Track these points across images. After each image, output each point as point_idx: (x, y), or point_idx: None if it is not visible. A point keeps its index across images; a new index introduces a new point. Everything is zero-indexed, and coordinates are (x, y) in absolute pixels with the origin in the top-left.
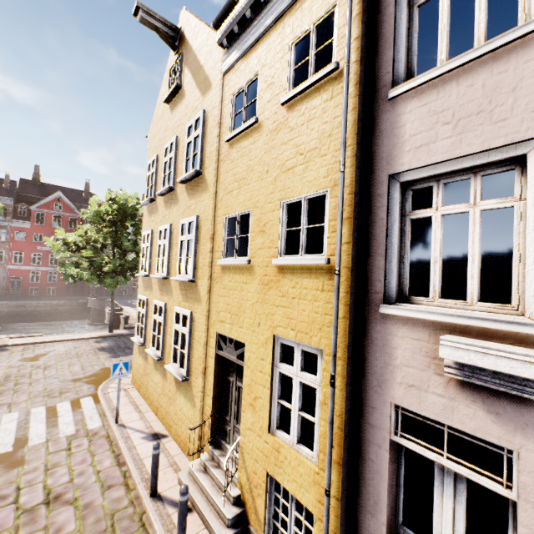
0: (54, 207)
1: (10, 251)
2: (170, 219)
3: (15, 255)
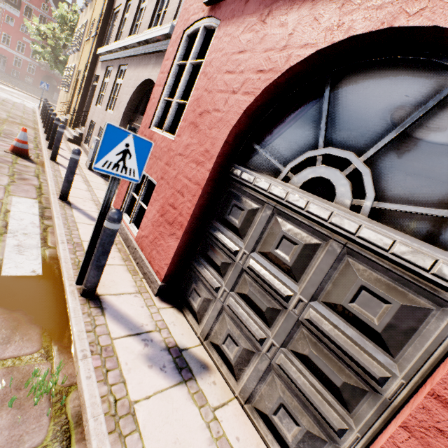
0: (42, 7)
1: (0, 31)
2: (83, 22)
3: (4, 39)
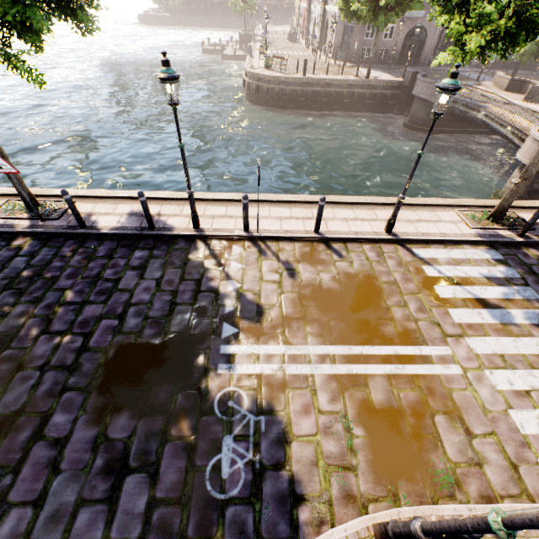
0: None
1: None
2: None
3: None
